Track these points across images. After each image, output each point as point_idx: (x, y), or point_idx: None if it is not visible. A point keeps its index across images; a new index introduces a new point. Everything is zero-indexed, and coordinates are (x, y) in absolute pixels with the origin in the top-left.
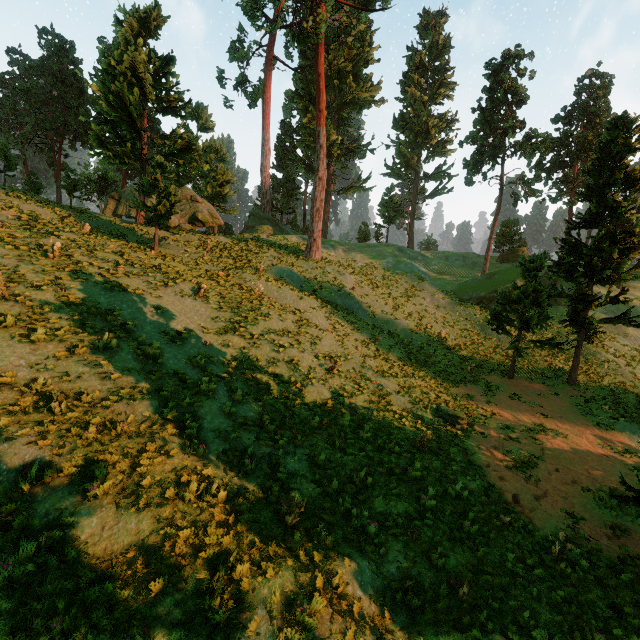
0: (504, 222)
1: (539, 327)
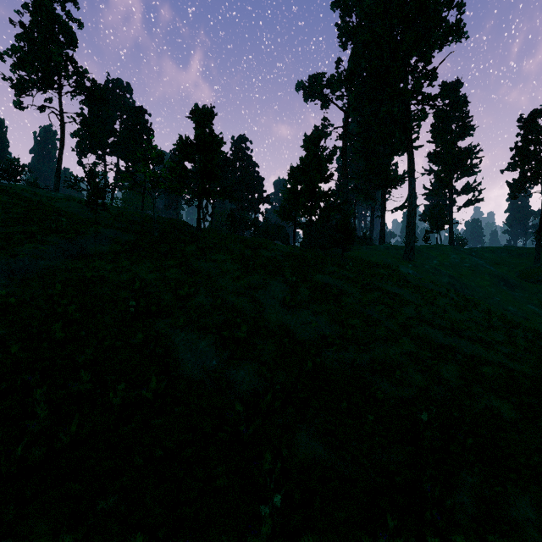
0: None
1: None
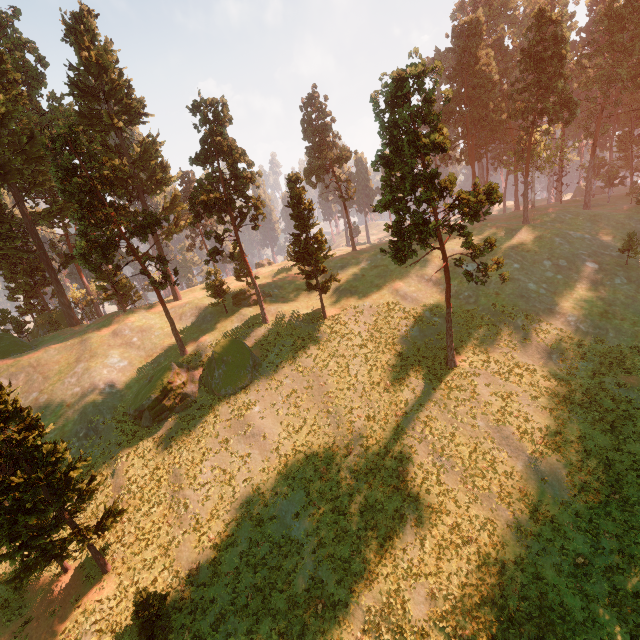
0: (207, 274)
1: (173, 444)
